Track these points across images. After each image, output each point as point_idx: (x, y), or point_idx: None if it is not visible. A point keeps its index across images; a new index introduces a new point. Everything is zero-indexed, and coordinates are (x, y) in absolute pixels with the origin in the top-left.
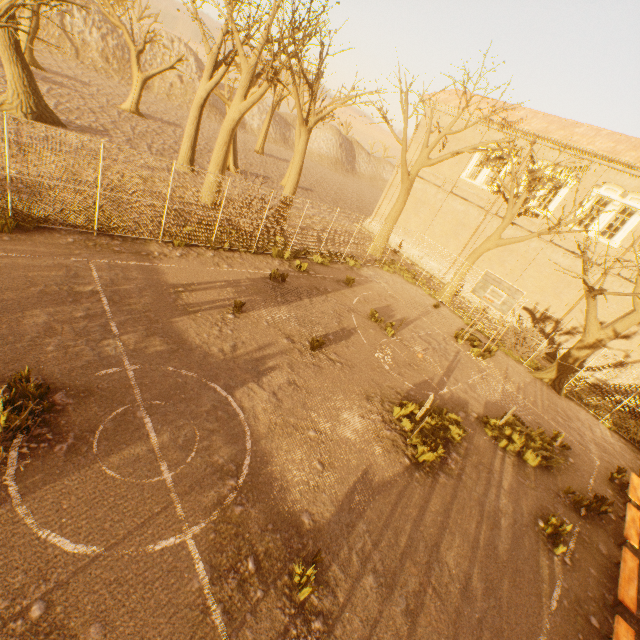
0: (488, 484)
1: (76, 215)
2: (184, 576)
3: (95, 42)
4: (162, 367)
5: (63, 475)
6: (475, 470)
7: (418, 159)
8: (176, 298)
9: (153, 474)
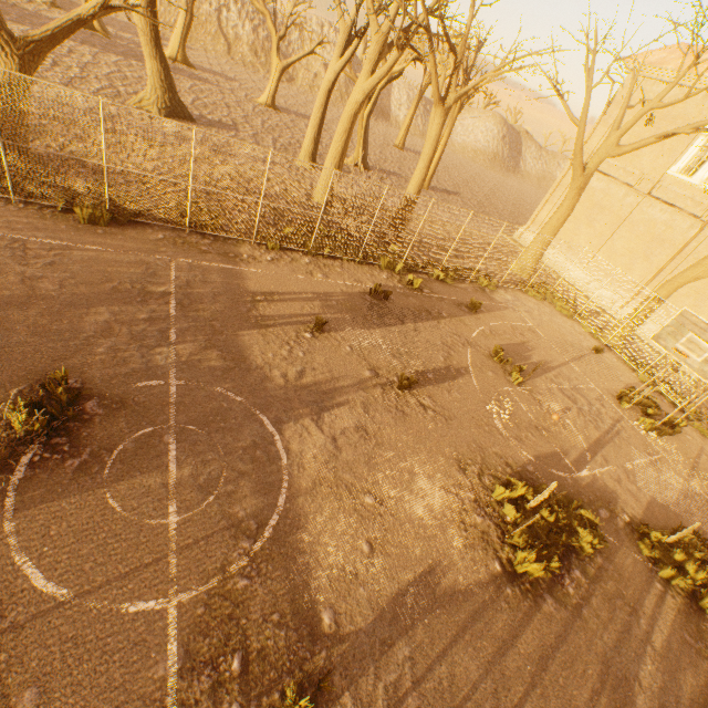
0: (626, 632)
1: (173, 210)
2: (150, 655)
3: (246, 35)
4: (209, 386)
5: (63, 495)
6: (607, 605)
7: (601, 146)
8: (251, 308)
9: (158, 514)
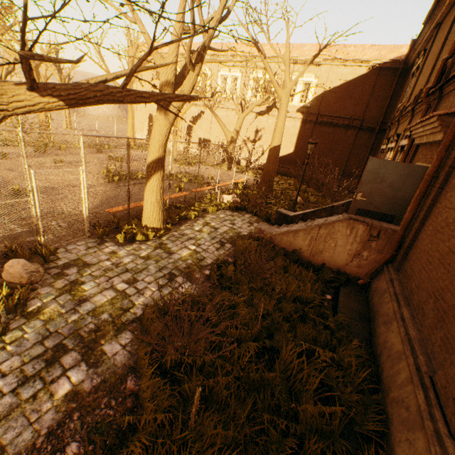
0: None
1: None
2: None
3: None
4: None
5: None
6: None
7: None
8: None
9: None
